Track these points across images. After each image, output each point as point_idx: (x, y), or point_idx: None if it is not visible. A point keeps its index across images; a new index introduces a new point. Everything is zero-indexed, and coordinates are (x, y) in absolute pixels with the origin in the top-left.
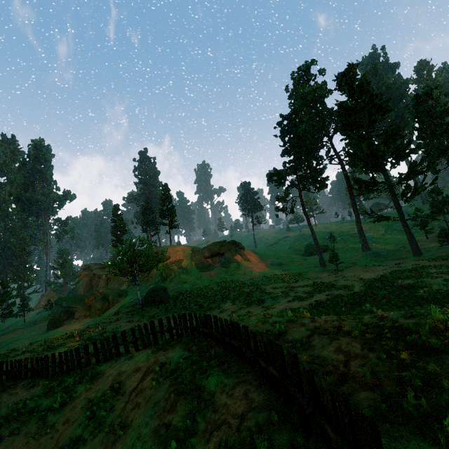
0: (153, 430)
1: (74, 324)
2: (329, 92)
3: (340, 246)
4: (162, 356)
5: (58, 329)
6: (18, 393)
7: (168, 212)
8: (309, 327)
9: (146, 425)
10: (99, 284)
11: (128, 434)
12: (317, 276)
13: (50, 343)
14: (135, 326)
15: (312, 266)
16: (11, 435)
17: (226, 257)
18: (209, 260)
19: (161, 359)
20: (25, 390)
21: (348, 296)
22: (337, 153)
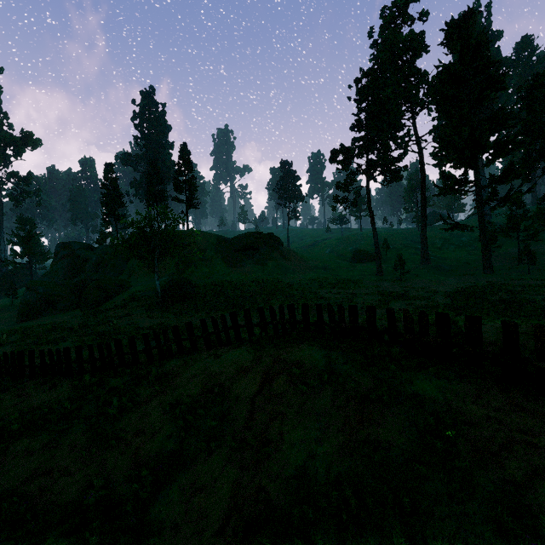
0: (340, 447)
1: (58, 316)
2: (425, 50)
3: (393, 256)
4: (284, 354)
5: (35, 321)
6: (31, 394)
7: (186, 184)
8: (494, 330)
9: (318, 441)
10: (86, 270)
11: (283, 451)
12: (378, 285)
13: (38, 336)
14: (161, 323)
15: (366, 274)
16: (45, 448)
17: (261, 253)
18: (239, 254)
19: (286, 358)
20: (42, 391)
21: (439, 307)
22: (419, 138)
